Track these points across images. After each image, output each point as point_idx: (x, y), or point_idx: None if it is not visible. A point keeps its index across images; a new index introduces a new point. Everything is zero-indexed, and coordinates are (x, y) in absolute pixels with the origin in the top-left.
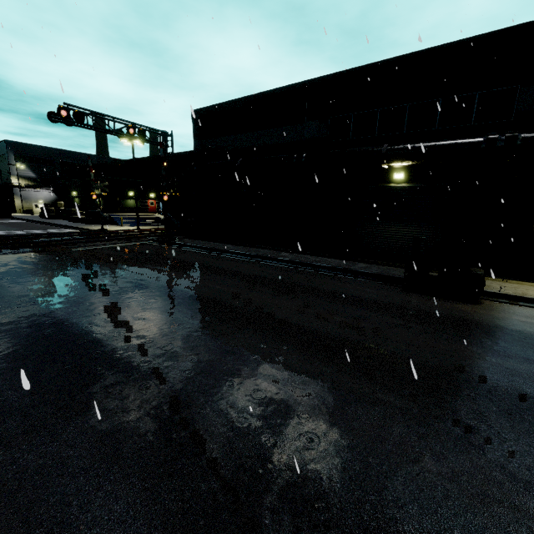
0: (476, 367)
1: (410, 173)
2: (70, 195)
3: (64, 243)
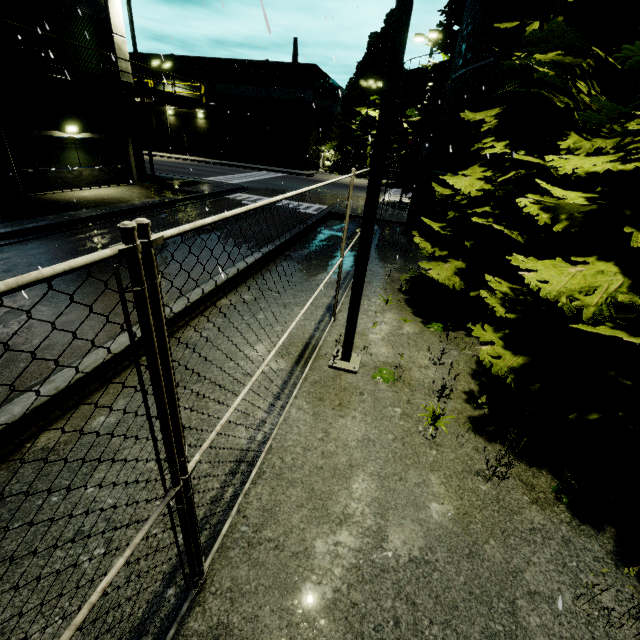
0: None
1: None
2: None
3: None
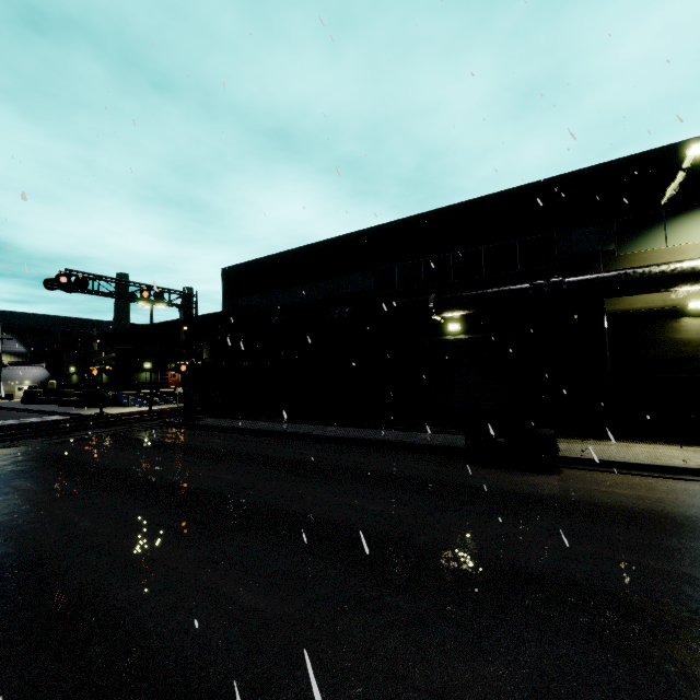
0: (523, 553)
1: (466, 324)
2: (67, 372)
3: (41, 434)
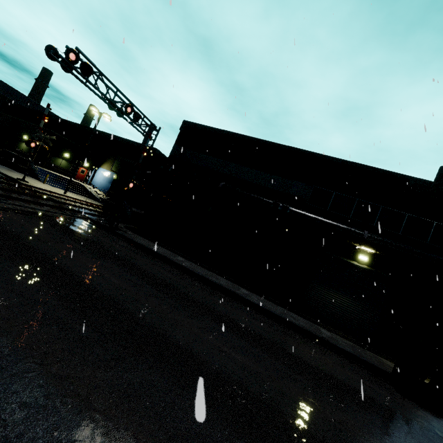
0: None
1: (372, 259)
2: None
3: None
